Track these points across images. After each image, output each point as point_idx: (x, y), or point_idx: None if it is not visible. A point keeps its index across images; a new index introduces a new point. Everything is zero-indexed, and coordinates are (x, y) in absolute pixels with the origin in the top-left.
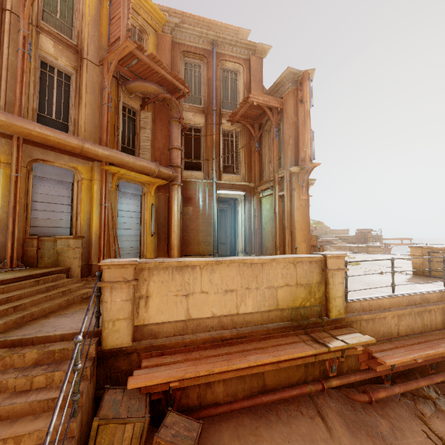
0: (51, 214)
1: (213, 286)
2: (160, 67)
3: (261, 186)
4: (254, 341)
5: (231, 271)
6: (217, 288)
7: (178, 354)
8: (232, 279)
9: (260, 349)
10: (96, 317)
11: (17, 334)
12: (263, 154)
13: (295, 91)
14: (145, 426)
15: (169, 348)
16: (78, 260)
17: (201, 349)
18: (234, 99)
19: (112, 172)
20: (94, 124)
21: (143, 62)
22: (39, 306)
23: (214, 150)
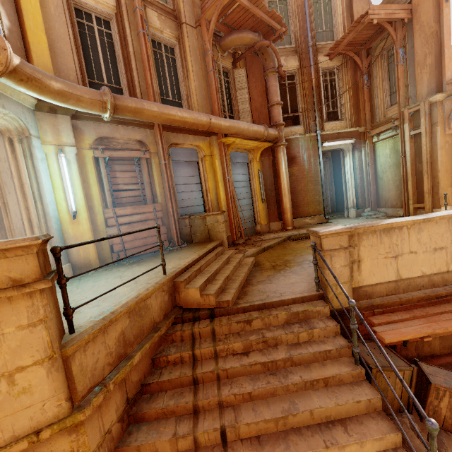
0: (188, 194)
1: (421, 245)
2: (257, 7)
3: (376, 129)
4: None
5: (439, 228)
6: (425, 247)
7: (398, 312)
8: (441, 237)
9: None
10: (317, 282)
11: (254, 300)
12: (373, 88)
13: None
14: (414, 374)
15: (386, 306)
16: (225, 233)
17: (417, 307)
18: (329, 25)
19: (227, 143)
20: (203, 96)
21: (240, 8)
22: (238, 276)
23: (314, 97)
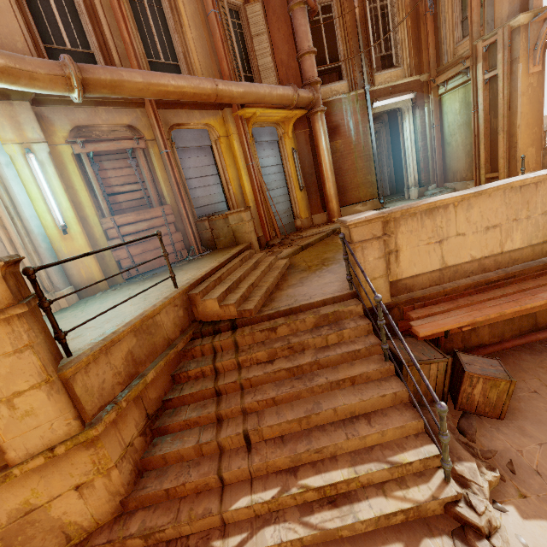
0: (205, 190)
1: (471, 225)
2: None
3: (443, 75)
4: (526, 280)
5: (493, 202)
6: (475, 226)
7: (442, 303)
8: (495, 212)
9: (544, 286)
10: (349, 280)
11: (280, 306)
12: (440, 14)
13: None
14: (449, 365)
15: (428, 299)
16: (253, 234)
17: (464, 296)
18: None
19: (245, 117)
20: (205, 51)
21: None
22: (266, 282)
23: (360, 36)
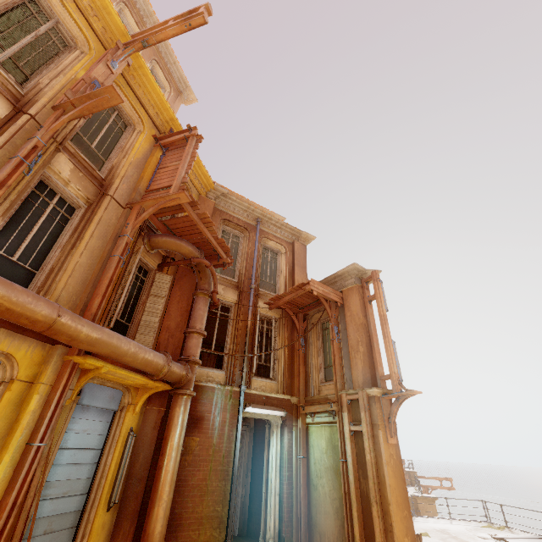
0: None
1: None
2: (207, 228)
3: (312, 406)
4: None
5: None
6: None
7: None
8: None
9: None
10: None
11: None
12: (309, 354)
13: (359, 288)
14: None
15: None
16: None
17: None
18: (273, 279)
19: (84, 366)
20: (84, 279)
21: (187, 219)
22: None
23: (247, 340)
